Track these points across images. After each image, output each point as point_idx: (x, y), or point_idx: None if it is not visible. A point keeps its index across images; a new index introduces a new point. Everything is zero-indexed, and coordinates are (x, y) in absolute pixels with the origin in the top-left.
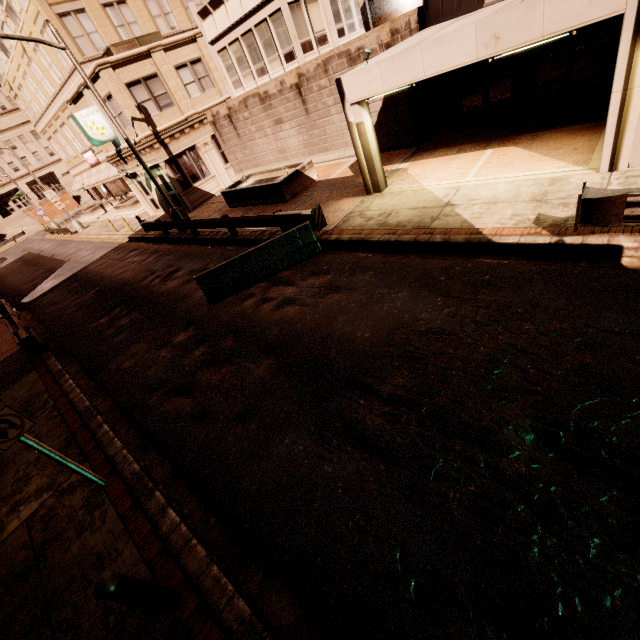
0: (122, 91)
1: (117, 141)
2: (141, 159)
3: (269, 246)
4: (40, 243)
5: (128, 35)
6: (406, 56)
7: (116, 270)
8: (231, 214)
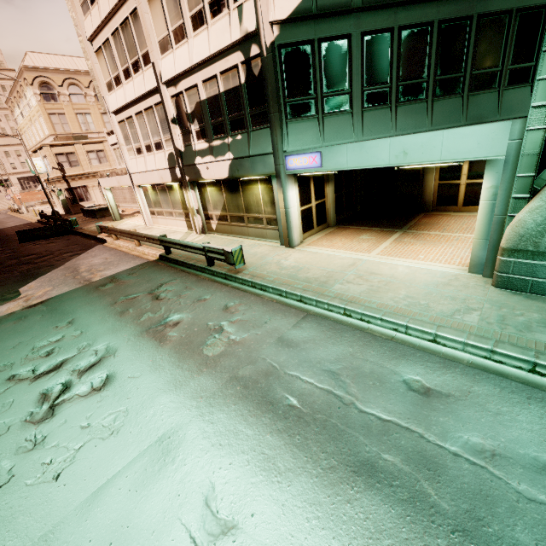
0: (52, 156)
1: (48, 174)
2: (43, 186)
3: (50, 227)
4: (1, 215)
5: (86, 127)
6: (108, 179)
7: (12, 231)
8: (79, 219)
